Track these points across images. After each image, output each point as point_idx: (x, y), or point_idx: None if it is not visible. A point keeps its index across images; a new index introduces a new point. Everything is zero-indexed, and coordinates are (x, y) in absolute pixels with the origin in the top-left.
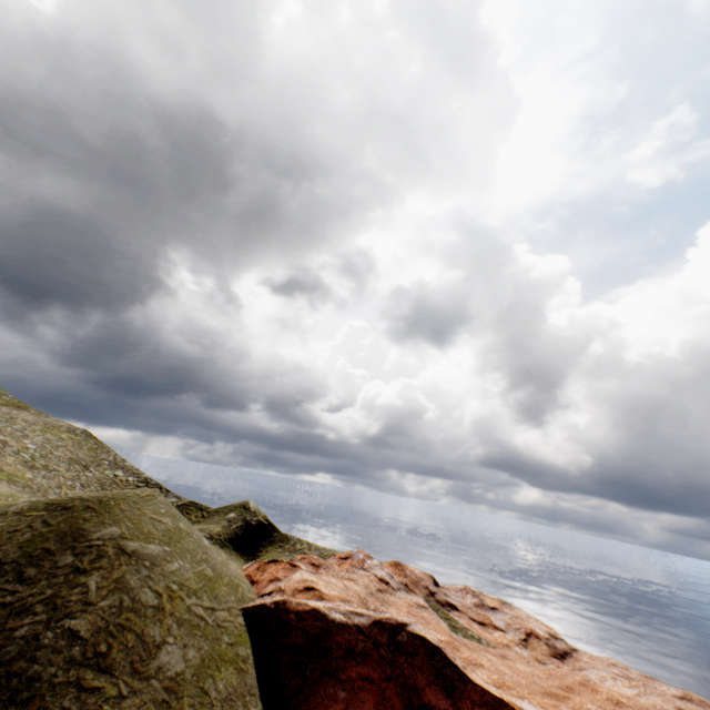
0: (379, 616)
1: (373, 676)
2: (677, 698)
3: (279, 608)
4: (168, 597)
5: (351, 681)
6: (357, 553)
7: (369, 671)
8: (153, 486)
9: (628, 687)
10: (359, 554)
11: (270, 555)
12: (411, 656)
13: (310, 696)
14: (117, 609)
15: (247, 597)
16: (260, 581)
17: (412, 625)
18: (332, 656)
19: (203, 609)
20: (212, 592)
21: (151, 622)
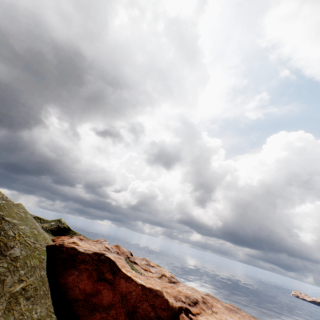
0: (97, 251)
1: (89, 268)
2: (204, 294)
3: (60, 246)
4: (18, 234)
5: (81, 269)
6: (101, 239)
7: (88, 267)
8: None
9: (190, 291)
10: (102, 239)
11: None
12: (104, 263)
13: (65, 273)
14: None
15: (50, 243)
16: (56, 241)
17: (107, 254)
18: (76, 262)
19: (31, 241)
20: (36, 238)
21: (11, 240)
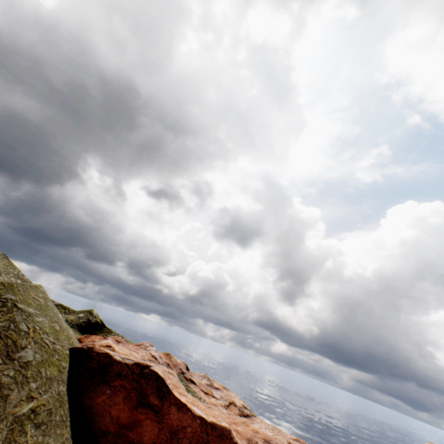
0: (139, 361)
1: (127, 386)
2: (292, 439)
3: (89, 350)
4: (33, 329)
5: (115, 386)
6: (146, 343)
7: (126, 384)
8: None
9: (270, 432)
10: (147, 343)
11: None
12: (148, 379)
13: (92, 390)
14: (7, 327)
15: (75, 344)
16: (84, 341)
17: (153, 366)
18: (109, 375)
19: (50, 340)
20: (56, 335)
21: (22, 337)
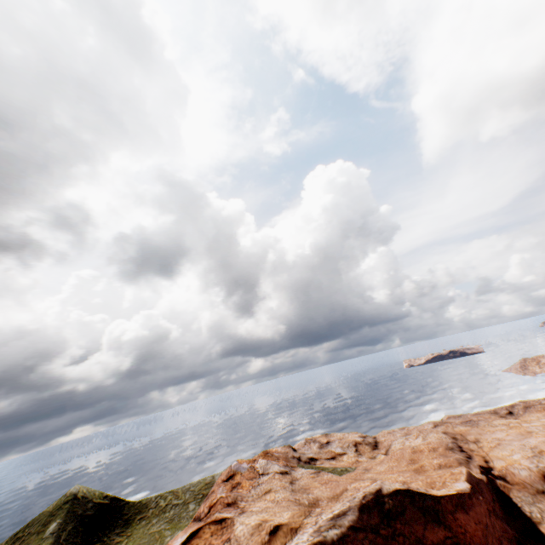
0: (357, 501)
1: None
2: (434, 428)
3: None
4: None
5: None
6: (240, 464)
7: None
8: None
9: (416, 438)
10: (242, 464)
11: (135, 536)
12: (402, 515)
13: None
14: None
15: None
16: None
17: (383, 487)
18: None
19: None
20: None
21: None
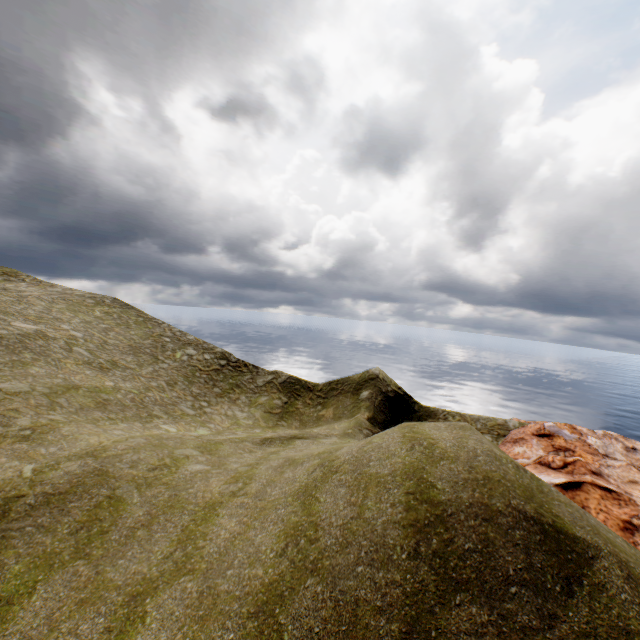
0: None
1: None
2: None
3: None
4: None
5: None
6: (559, 429)
7: None
8: (236, 362)
9: None
10: (563, 430)
11: None
12: None
13: None
14: None
15: None
16: None
17: None
18: None
19: None
20: None
21: None
